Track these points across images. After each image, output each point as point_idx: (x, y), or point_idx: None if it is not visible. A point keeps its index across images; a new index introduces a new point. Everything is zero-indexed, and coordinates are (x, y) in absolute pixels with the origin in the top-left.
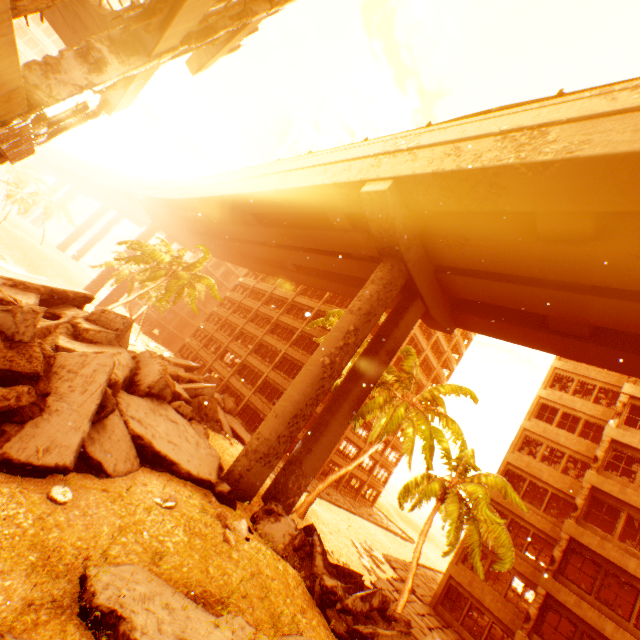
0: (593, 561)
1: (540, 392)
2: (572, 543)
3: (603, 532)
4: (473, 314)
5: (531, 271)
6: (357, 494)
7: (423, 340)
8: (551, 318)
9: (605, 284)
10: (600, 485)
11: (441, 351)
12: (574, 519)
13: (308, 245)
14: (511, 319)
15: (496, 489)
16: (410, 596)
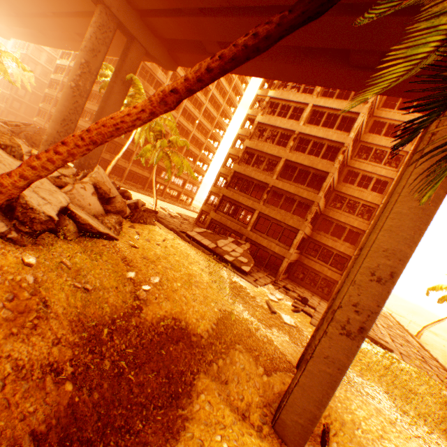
0: (242, 178)
1: (248, 112)
2: (235, 174)
3: (247, 166)
4: (178, 52)
5: (172, 4)
6: (178, 200)
7: (202, 96)
8: (204, 43)
9: (199, 6)
10: (249, 146)
11: (219, 105)
12: (237, 164)
13: (69, 9)
14: (194, 51)
15: (224, 168)
16: (181, 219)
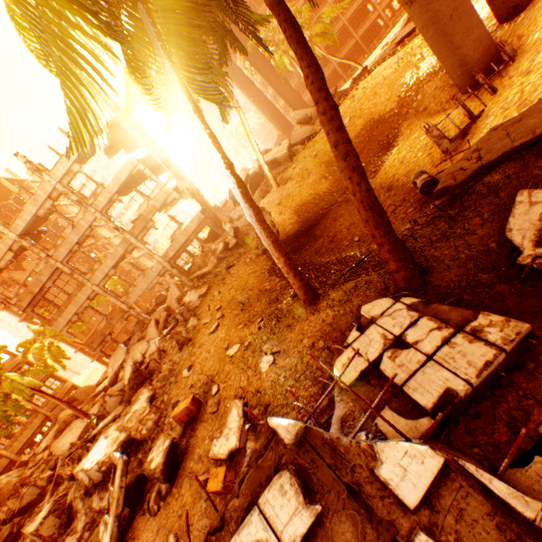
0: None
1: None
2: None
3: None
4: None
5: None
6: None
7: None
8: None
9: None
10: None
11: None
12: None
13: None
14: None
15: None
16: None
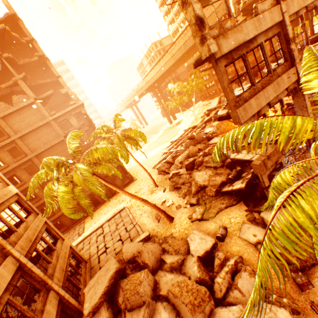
0: None
1: None
2: None
3: None
4: None
5: None
6: None
7: None
8: None
9: None
10: None
11: None
12: None
13: None
14: None
15: None
16: None
